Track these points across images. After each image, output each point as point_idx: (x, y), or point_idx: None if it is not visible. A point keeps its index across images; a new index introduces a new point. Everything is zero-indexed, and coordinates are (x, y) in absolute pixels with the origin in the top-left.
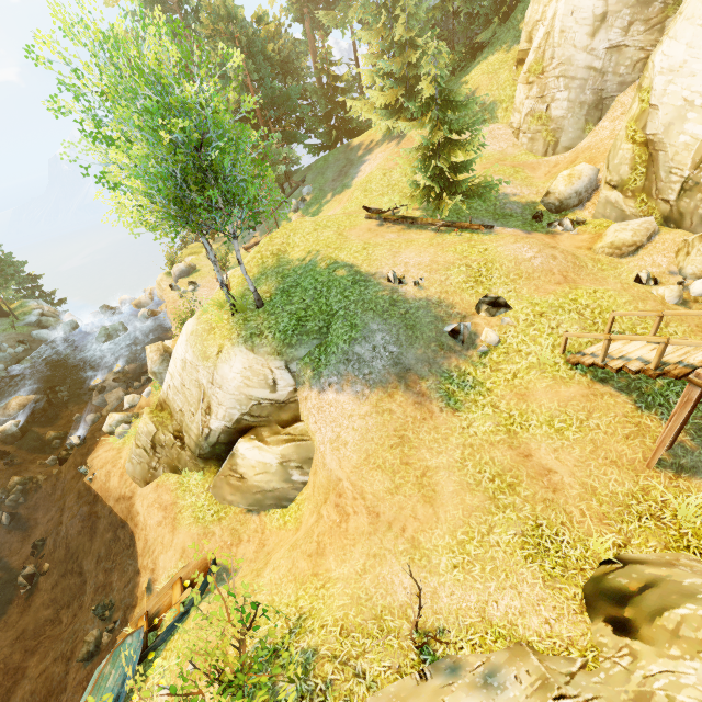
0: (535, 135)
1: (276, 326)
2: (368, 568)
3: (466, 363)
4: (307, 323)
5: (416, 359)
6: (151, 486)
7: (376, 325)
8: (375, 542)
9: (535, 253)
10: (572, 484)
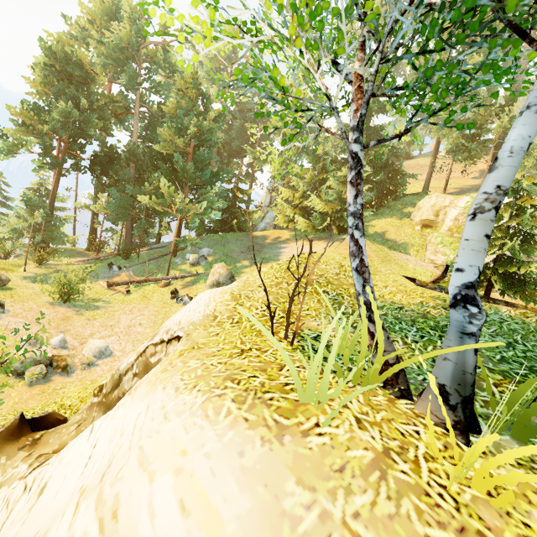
0: None
1: None
2: None
3: None
4: None
5: None
6: None
7: None
8: None
9: None
10: None
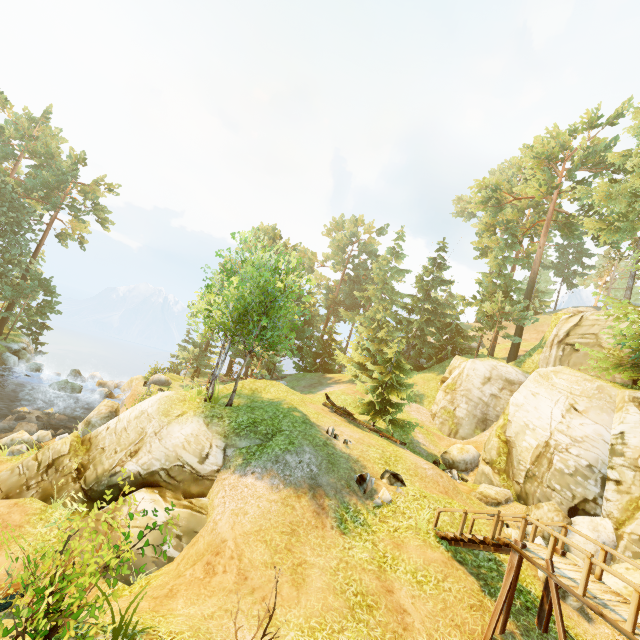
0: (445, 421)
1: (236, 418)
2: (215, 616)
3: (363, 506)
4: (260, 425)
5: (328, 483)
6: (9, 501)
7: (309, 448)
8: (233, 599)
9: (430, 467)
10: (420, 630)
